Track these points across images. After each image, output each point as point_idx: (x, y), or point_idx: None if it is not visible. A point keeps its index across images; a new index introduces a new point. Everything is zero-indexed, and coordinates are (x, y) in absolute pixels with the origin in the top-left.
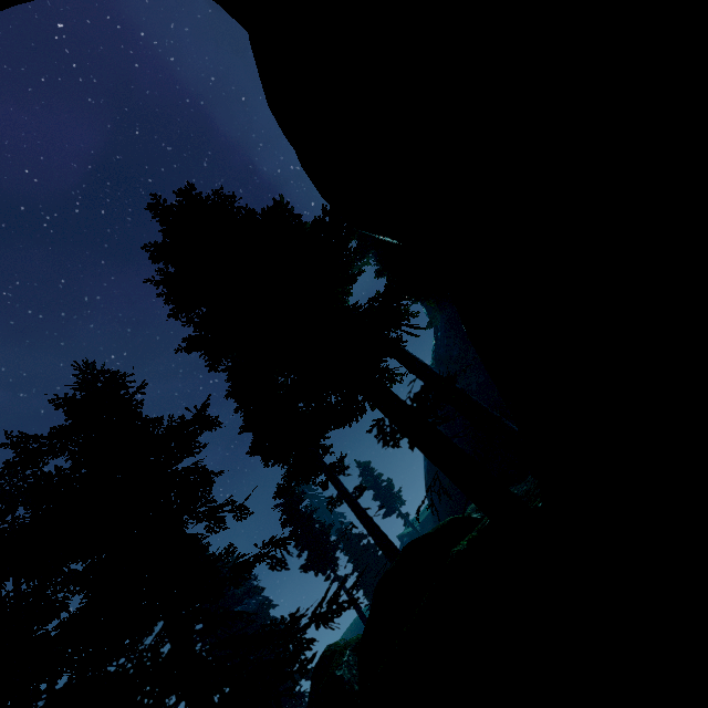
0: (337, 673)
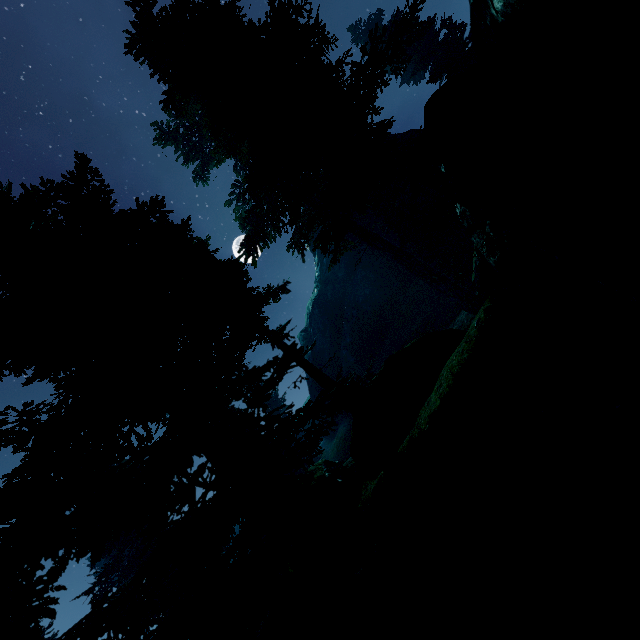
0: (327, 474)
